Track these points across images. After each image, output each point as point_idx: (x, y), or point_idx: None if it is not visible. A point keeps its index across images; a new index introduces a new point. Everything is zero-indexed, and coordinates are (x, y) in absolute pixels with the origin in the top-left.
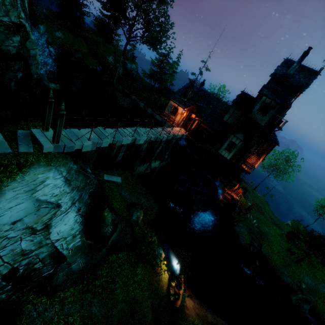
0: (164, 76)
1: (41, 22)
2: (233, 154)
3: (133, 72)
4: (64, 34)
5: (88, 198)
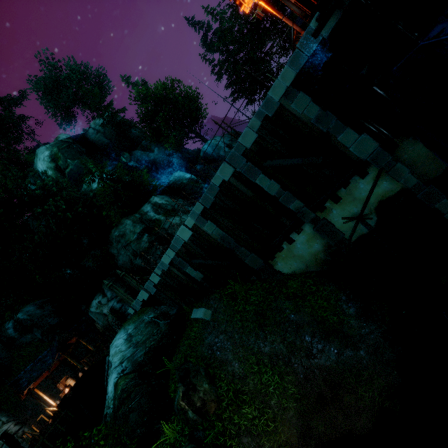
0: None
1: None
2: None
3: None
4: None
5: (143, 354)
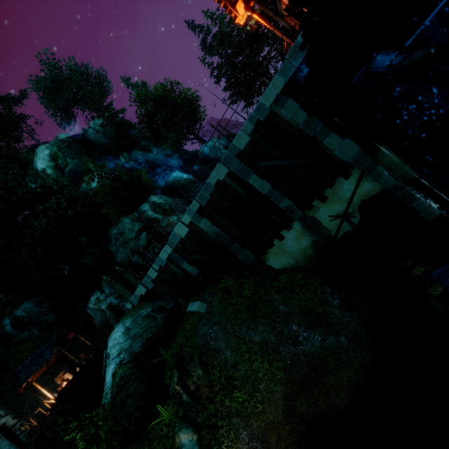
0: None
1: None
2: None
3: None
4: None
5: (140, 346)
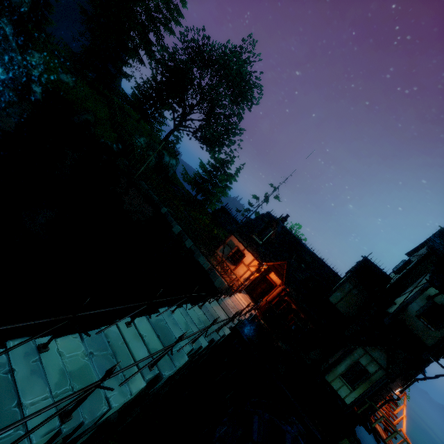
0: (215, 188)
1: (42, 50)
2: (361, 395)
3: (170, 169)
4: (75, 82)
5: None
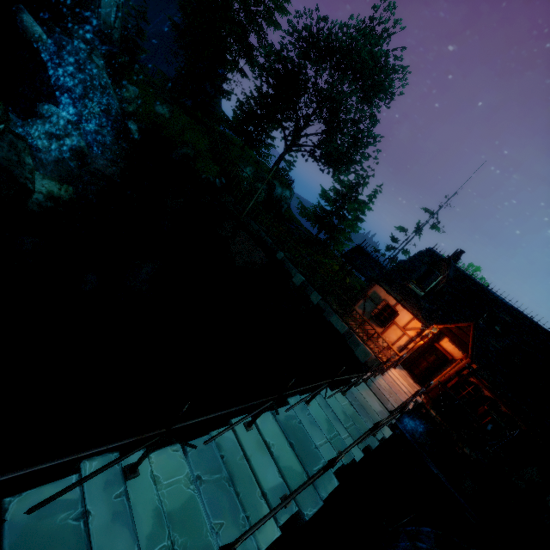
0: (343, 222)
1: (136, 82)
2: None
3: (283, 203)
4: (171, 112)
5: None
